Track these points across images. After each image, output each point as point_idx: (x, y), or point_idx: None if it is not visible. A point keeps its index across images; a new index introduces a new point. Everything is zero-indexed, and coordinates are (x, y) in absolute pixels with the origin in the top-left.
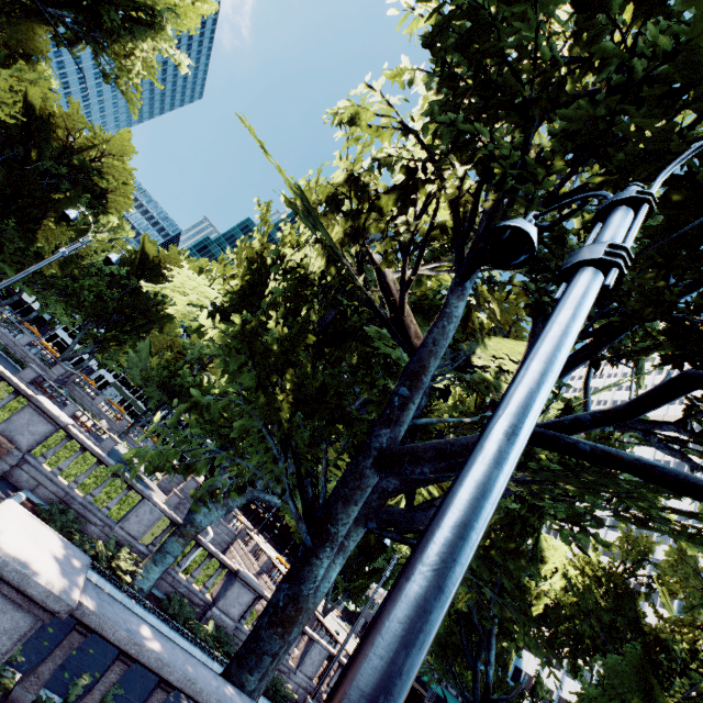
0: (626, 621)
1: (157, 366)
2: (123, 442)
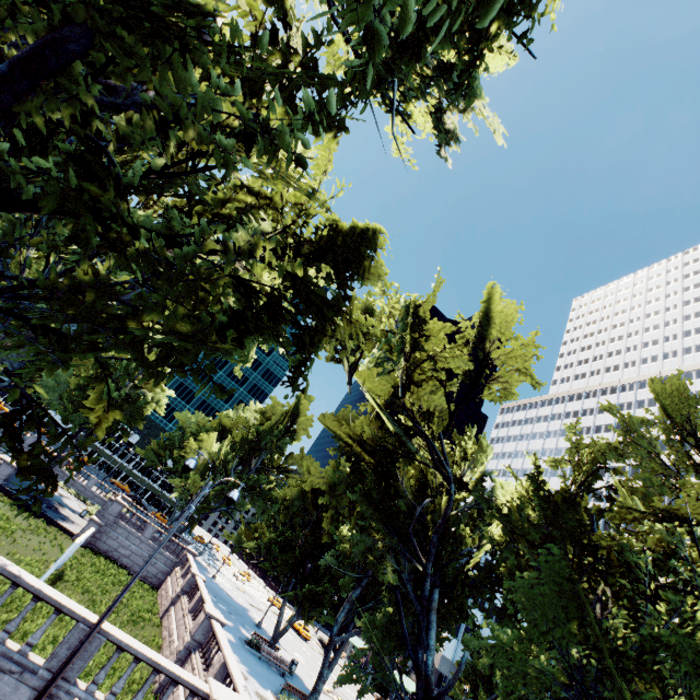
0: (567, 536)
1: (77, 386)
2: (60, 482)
